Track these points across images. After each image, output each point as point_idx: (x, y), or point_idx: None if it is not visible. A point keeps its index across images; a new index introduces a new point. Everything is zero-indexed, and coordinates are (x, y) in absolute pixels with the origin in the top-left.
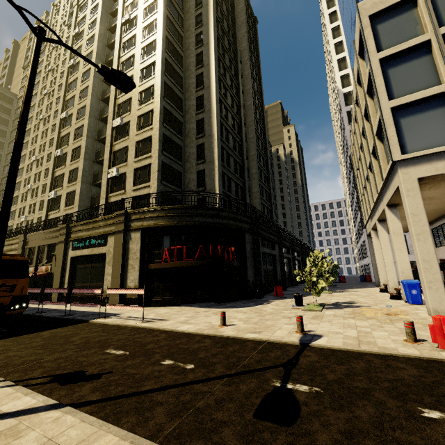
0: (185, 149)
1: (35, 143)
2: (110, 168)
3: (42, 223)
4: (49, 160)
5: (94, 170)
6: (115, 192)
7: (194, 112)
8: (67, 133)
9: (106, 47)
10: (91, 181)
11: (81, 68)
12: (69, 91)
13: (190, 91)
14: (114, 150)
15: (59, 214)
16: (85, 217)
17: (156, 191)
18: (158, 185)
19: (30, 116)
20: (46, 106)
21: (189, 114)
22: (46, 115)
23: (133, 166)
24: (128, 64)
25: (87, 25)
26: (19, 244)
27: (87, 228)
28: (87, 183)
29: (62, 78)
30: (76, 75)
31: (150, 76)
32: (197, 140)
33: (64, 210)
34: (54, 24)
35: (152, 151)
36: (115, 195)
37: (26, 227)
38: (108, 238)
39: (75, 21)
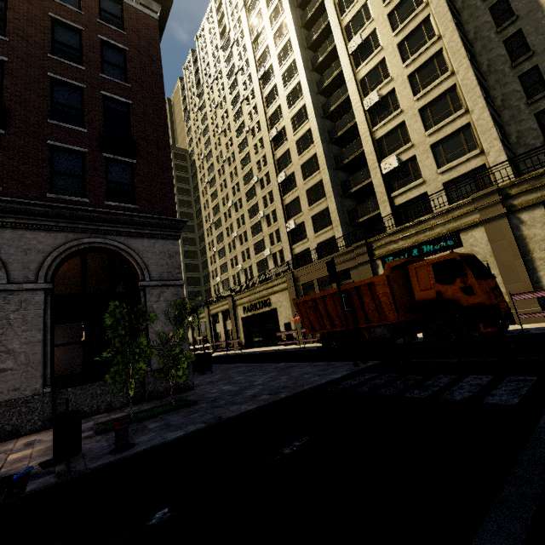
0: (492, 93)
1: (226, 188)
2: (378, 162)
3: (288, 260)
4: (249, 199)
5: (338, 178)
6: (400, 188)
7: (491, 31)
8: (284, 151)
9: (301, 29)
10: (340, 193)
11: (276, 71)
12: (267, 106)
13: (469, 7)
14: (377, 137)
15: (309, 243)
16: (394, 224)
17: (503, 155)
18: (502, 147)
19: (209, 164)
20: (225, 145)
21: (480, 40)
22: (229, 154)
23: (427, 142)
24: (357, 22)
25: (267, 18)
26: (287, 283)
27: (406, 235)
28: (338, 197)
29: (234, 107)
30: (272, 83)
31: (411, 12)
32: (515, 69)
33: (315, 237)
34: (204, 57)
35: (468, 103)
36: (404, 191)
37: (288, 263)
38: (461, 235)
39: (248, 25)
